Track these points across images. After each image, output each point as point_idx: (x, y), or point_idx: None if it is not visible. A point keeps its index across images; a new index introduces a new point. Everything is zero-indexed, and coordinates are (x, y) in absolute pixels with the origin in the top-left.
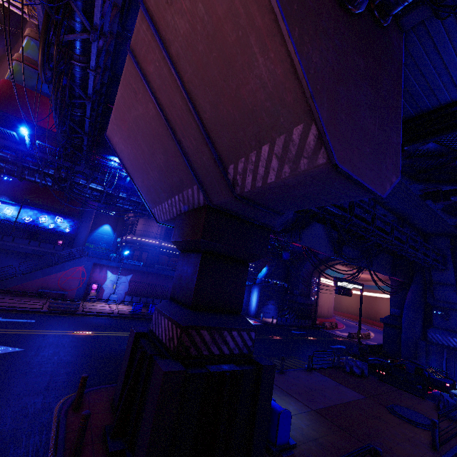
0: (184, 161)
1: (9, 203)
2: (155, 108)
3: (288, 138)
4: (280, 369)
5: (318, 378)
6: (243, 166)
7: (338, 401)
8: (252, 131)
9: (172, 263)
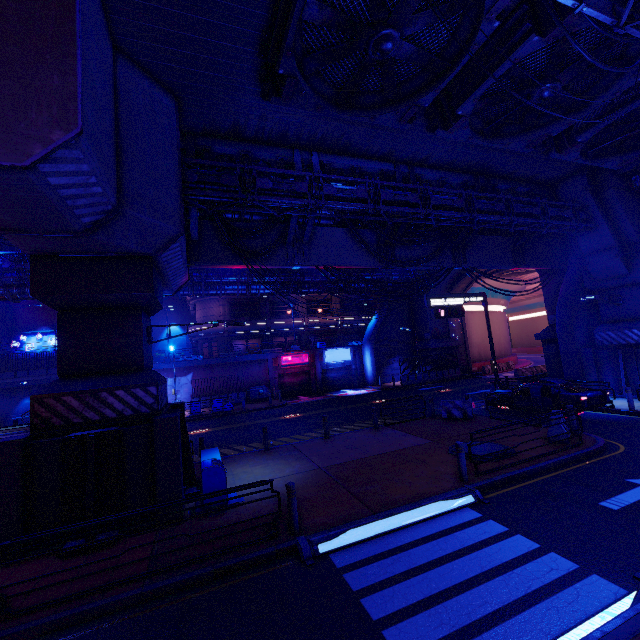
0: None
1: (51, 333)
2: None
3: None
4: (324, 434)
5: (381, 434)
6: None
7: (375, 453)
8: None
9: (252, 346)
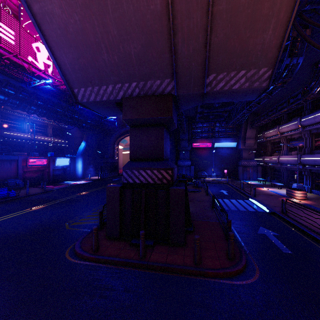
0: (169, 59)
1: None
2: (163, 6)
3: (257, 71)
4: None
5: None
6: (223, 77)
7: None
8: (242, 61)
9: None
